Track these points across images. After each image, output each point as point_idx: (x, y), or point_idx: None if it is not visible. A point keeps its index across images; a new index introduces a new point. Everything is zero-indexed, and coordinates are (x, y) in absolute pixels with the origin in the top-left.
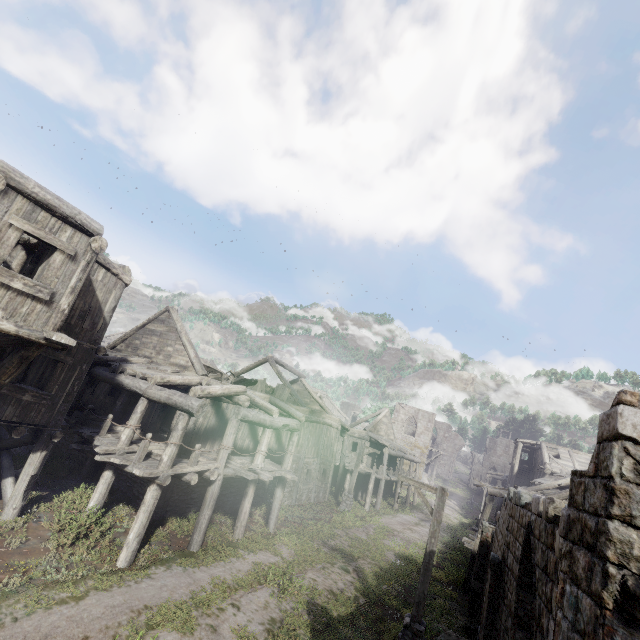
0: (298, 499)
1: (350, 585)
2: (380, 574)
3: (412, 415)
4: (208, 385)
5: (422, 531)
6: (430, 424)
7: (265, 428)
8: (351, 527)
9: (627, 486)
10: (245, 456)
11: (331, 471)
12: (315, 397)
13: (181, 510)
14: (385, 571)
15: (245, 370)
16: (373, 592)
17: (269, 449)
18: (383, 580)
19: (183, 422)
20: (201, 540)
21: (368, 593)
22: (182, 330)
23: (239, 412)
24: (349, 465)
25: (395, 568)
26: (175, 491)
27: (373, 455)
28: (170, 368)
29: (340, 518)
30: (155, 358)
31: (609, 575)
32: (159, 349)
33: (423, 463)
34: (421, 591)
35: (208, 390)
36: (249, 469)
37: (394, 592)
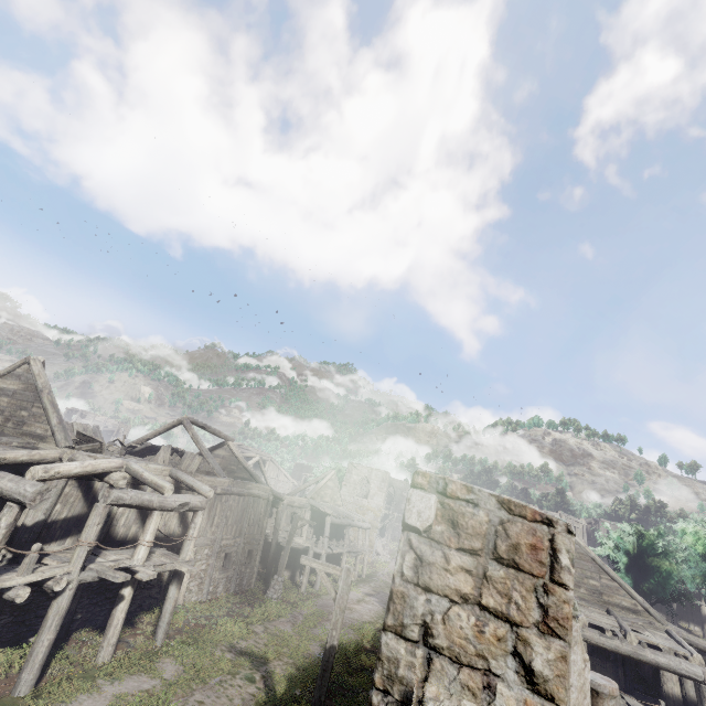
0: (212, 592)
1: (250, 699)
2: (295, 676)
3: (365, 475)
4: (71, 460)
5: (364, 609)
6: (384, 484)
7: (153, 511)
8: (275, 619)
9: (404, 588)
10: (128, 548)
11: (259, 551)
12: (243, 463)
13: (18, 636)
14: (302, 670)
15: (152, 435)
16: (280, 702)
17: (165, 535)
18: (298, 683)
19: (9, 517)
20: (35, 678)
21: (272, 705)
22: (44, 388)
23: (110, 494)
24: (284, 541)
25: (317, 663)
26: (7, 611)
27: (316, 526)
28: (20, 439)
29: (263, 609)
30: (1, 426)
31: (372, 705)
32: (9, 414)
33: (376, 528)
34: (317, 698)
35: (57, 469)
36: (123, 567)
37: (308, 696)
